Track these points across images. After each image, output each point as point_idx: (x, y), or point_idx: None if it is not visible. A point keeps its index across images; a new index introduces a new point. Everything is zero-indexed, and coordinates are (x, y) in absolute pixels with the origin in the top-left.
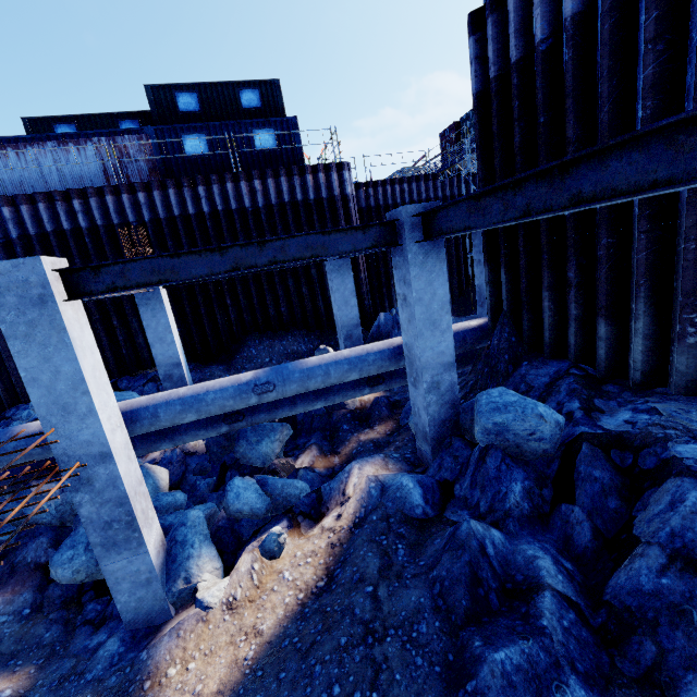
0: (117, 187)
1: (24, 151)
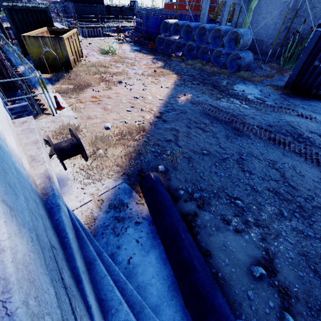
0: None
1: None
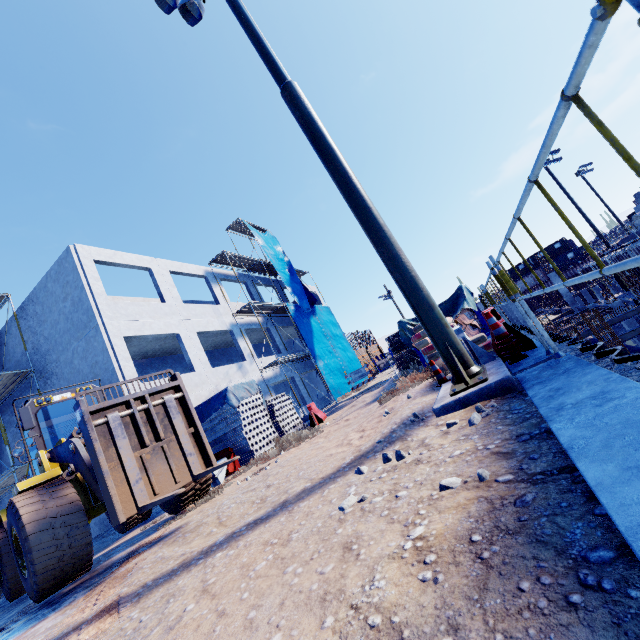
0: (545, 282)
1: (517, 283)
